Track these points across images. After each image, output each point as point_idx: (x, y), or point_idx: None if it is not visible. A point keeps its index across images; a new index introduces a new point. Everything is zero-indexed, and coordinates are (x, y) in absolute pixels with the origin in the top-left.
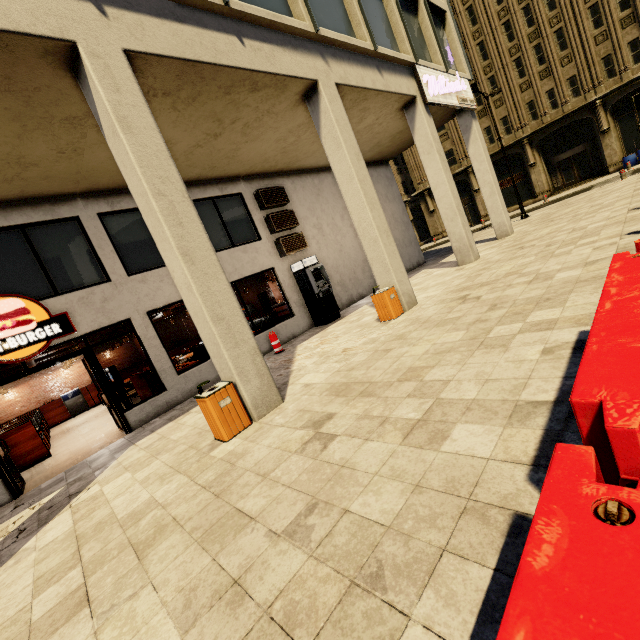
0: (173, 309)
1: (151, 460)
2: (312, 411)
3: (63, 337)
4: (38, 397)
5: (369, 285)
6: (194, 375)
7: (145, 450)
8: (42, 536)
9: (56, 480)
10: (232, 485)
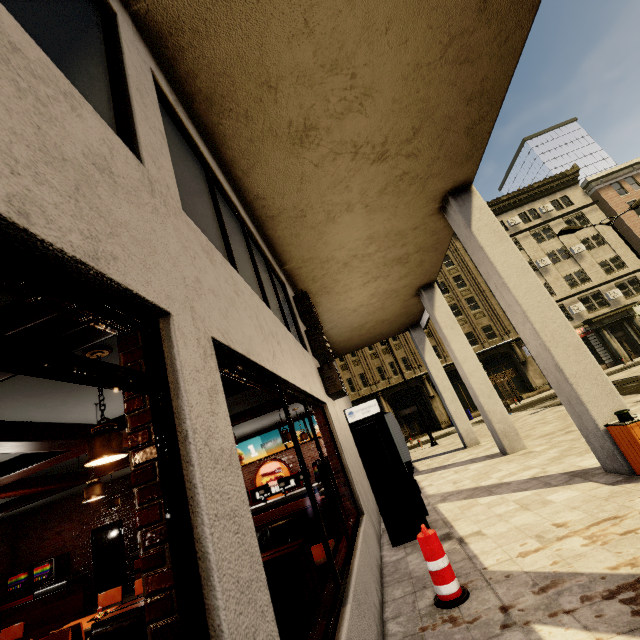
0: None
1: None
2: None
3: None
4: None
5: None
6: None
7: None
8: None
9: None
10: None
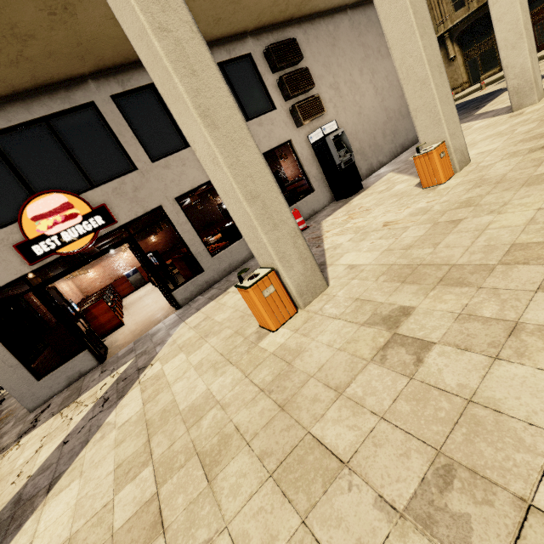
0: (198, 195)
1: (201, 342)
2: (373, 301)
3: (107, 228)
4: (110, 275)
5: (390, 151)
6: (226, 256)
7: (194, 330)
8: (120, 412)
9: (128, 350)
10: (297, 395)
